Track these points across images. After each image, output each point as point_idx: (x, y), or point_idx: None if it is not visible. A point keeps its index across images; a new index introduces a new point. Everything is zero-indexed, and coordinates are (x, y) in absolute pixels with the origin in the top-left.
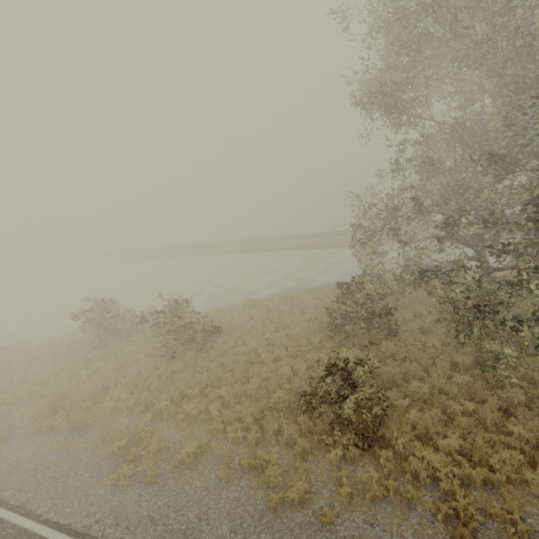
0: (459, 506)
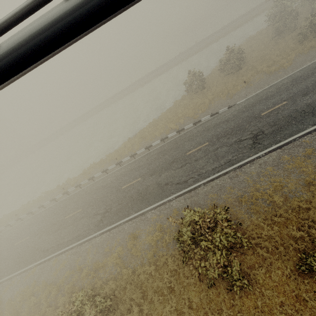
0: None
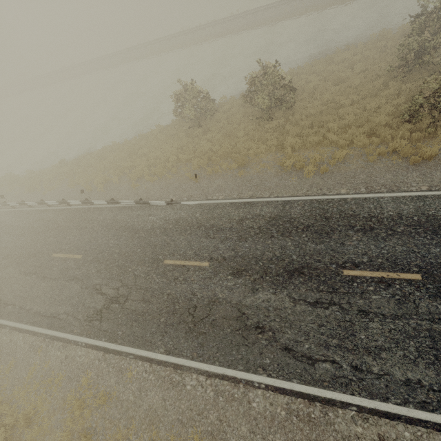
0: None
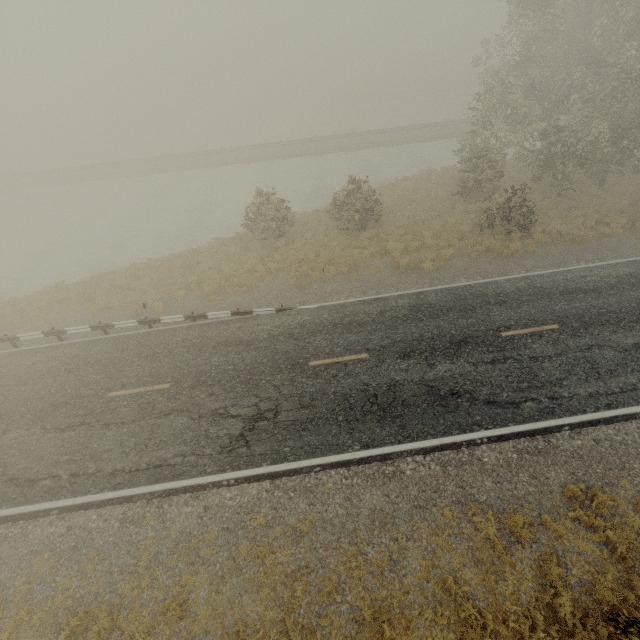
0: (575, 233)
